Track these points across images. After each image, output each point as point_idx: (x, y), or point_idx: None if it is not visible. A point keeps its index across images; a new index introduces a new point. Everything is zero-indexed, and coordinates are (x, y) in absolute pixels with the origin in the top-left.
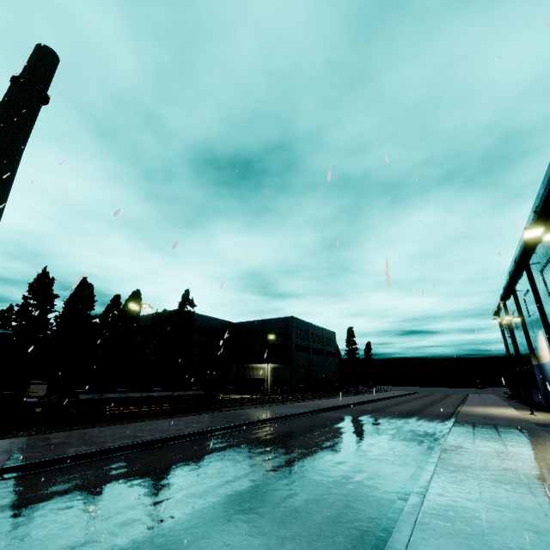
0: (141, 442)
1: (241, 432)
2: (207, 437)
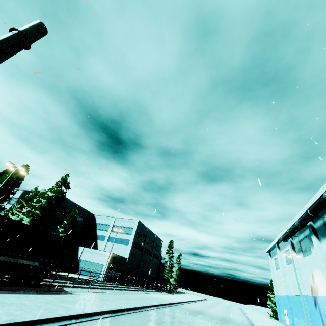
0: None
1: None
2: None
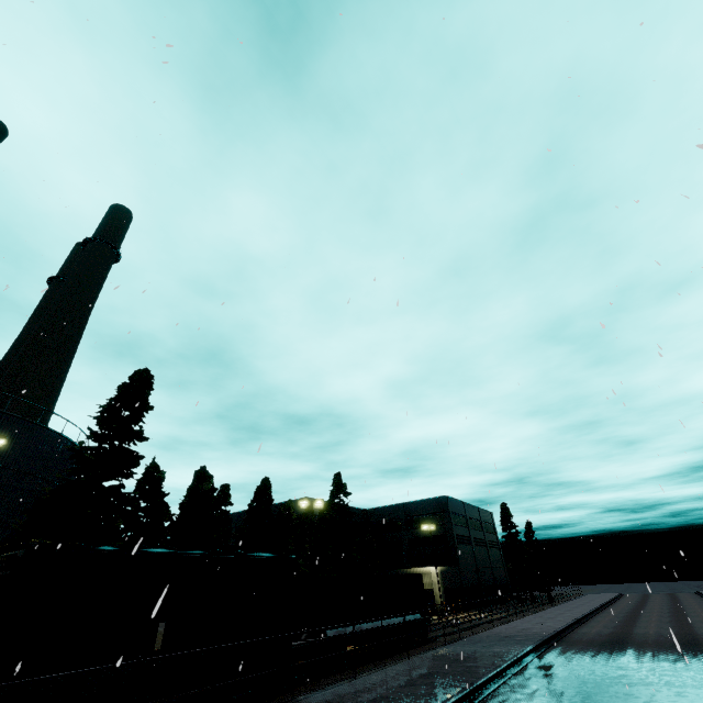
0: (469, 689)
1: (533, 670)
2: (511, 679)
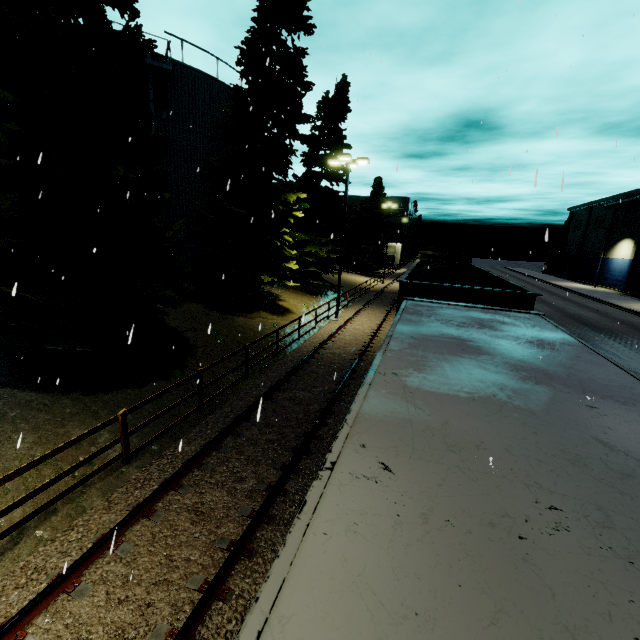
0: None
1: None
2: None
